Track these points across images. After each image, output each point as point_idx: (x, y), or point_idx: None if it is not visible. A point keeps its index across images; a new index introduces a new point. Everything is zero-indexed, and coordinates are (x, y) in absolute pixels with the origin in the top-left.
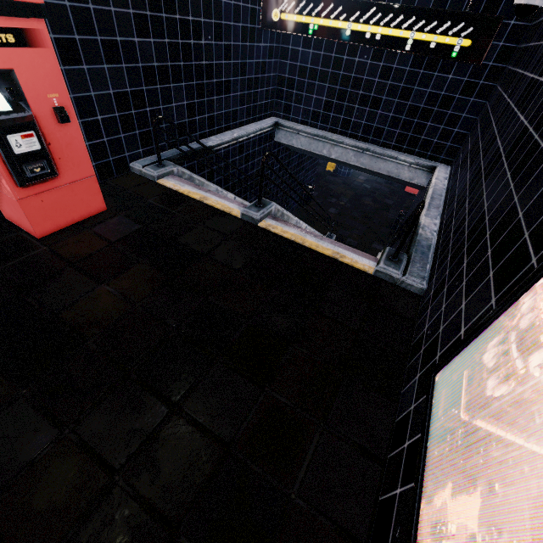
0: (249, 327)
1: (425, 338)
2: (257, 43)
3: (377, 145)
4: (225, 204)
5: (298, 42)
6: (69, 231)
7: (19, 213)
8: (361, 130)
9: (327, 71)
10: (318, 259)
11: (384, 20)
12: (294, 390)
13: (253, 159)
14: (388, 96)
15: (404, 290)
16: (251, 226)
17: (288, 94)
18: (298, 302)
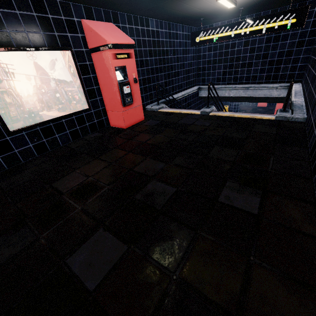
0: (223, 137)
1: (313, 121)
2: (188, 55)
3: (255, 84)
4: (191, 111)
5: (205, 51)
6: (134, 126)
7: (120, 119)
8: (244, 79)
9: (221, 58)
10: (244, 119)
11: (249, 25)
12: (254, 149)
13: (190, 105)
14: (255, 60)
15: (294, 121)
16: (206, 115)
17: (203, 74)
18: (241, 130)
